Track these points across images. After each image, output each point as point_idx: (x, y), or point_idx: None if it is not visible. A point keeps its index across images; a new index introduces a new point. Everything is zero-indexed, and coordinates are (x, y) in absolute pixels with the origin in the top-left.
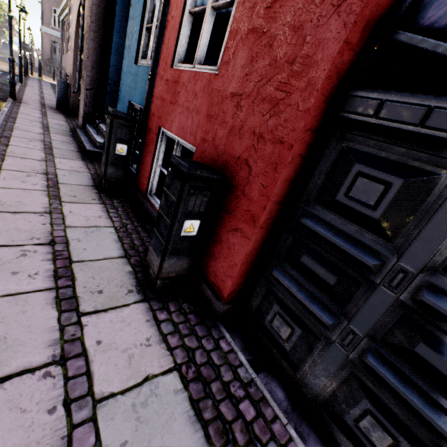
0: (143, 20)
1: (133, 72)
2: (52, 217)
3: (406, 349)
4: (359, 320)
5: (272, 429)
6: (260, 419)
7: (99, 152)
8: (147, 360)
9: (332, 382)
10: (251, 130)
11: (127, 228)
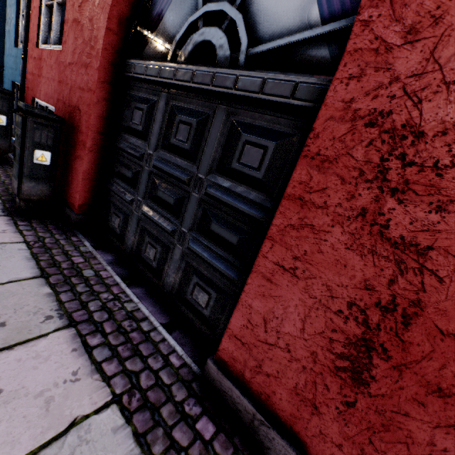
0: (19, 8)
1: (13, 55)
2: None
3: (155, 196)
4: (140, 192)
5: (93, 266)
6: (86, 263)
7: None
8: (0, 237)
9: (136, 237)
10: (79, 87)
11: (5, 182)
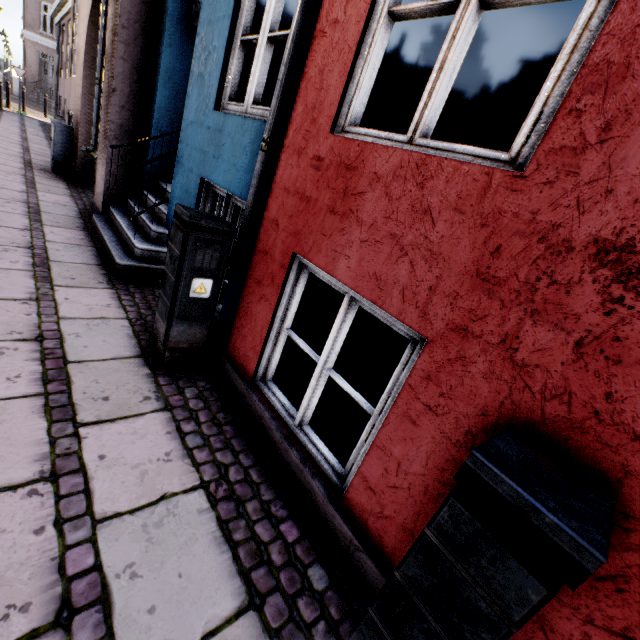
0: (234, 27)
1: (210, 125)
2: (59, 492)
3: None
4: None
5: None
6: None
7: (139, 266)
8: None
9: None
10: None
11: (230, 482)
